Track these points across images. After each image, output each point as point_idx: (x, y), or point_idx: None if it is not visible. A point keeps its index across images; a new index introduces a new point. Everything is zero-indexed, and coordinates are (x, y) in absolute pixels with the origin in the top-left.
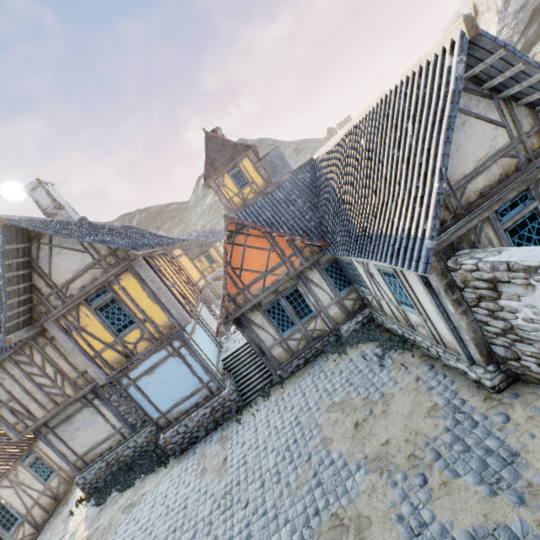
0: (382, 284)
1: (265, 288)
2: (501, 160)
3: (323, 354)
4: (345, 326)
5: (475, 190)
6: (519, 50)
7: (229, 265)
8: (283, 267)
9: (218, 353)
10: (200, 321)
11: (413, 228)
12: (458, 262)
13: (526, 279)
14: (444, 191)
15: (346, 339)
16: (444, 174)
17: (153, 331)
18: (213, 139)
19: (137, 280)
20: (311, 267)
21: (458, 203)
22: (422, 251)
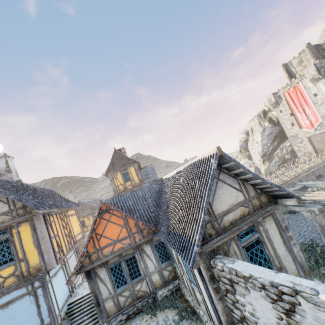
0: (183, 265)
1: (113, 252)
2: (241, 207)
3: (141, 313)
4: (160, 291)
5: (228, 220)
6: (271, 149)
7: (94, 231)
8: (128, 239)
9: (68, 297)
10: (65, 266)
11: (191, 236)
12: (215, 263)
13: (245, 284)
14: (205, 220)
15: (159, 302)
16: (206, 211)
17: (25, 269)
18: (117, 153)
19: (31, 228)
20: (147, 242)
21: (219, 226)
22: (193, 252)
